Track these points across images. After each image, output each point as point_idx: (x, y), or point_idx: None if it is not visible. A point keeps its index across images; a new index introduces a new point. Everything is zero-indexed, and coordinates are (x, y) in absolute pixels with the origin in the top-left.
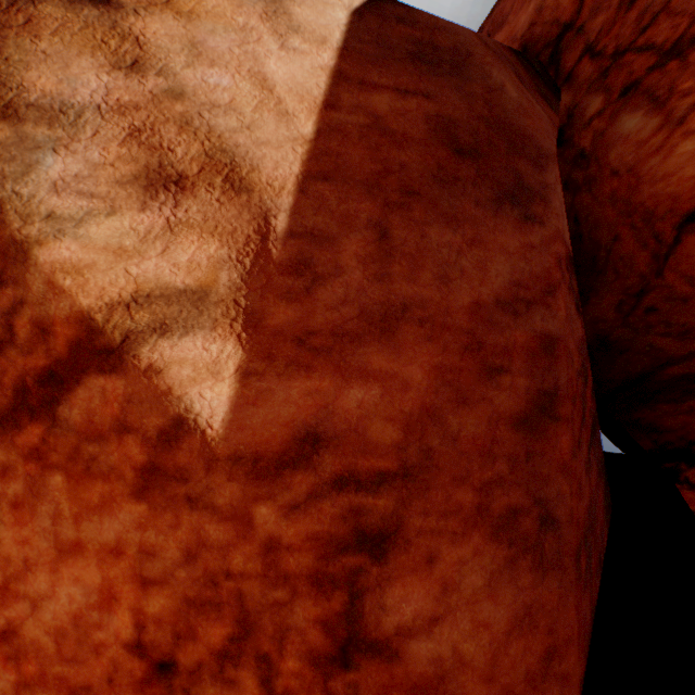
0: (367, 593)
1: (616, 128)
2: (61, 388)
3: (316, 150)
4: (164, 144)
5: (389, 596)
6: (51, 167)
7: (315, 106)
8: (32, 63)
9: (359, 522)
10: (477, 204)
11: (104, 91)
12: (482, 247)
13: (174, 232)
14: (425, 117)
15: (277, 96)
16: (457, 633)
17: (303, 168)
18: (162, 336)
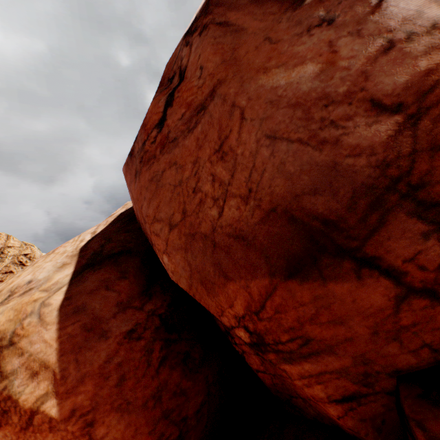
0: (92, 433)
1: None
2: (32, 419)
3: (59, 349)
4: (32, 366)
5: (97, 432)
6: (16, 383)
7: (57, 339)
8: (7, 365)
9: (87, 421)
10: (95, 341)
11: (19, 362)
12: (98, 351)
13: (39, 383)
14: (80, 326)
15: (49, 342)
16: (113, 433)
17: (58, 355)
18: (43, 404)
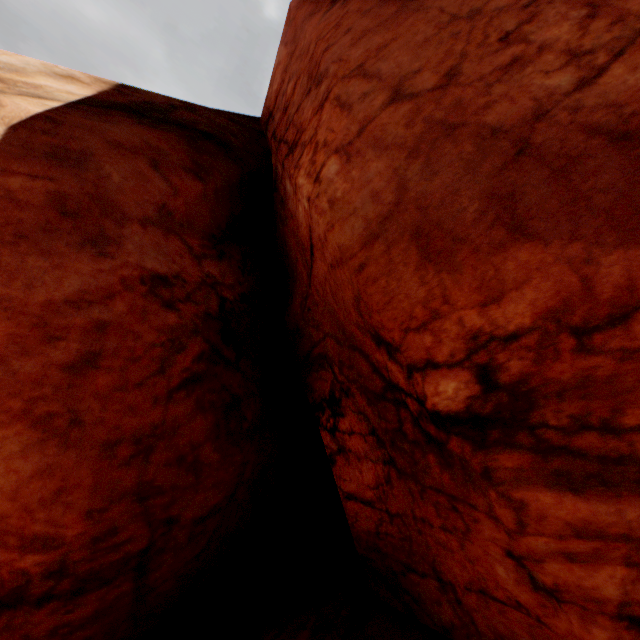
0: None
1: (287, 188)
2: None
3: None
4: None
5: None
6: None
7: None
8: None
9: None
10: (68, 245)
11: None
12: (64, 269)
13: None
14: (47, 192)
15: None
16: None
17: None
18: None
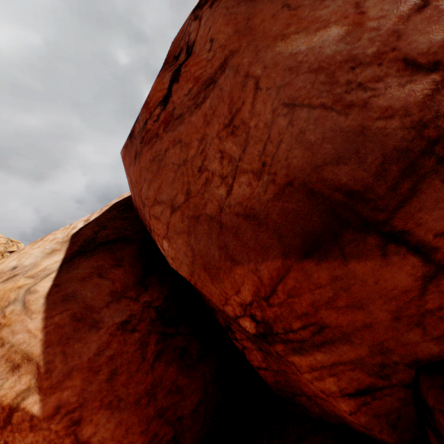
0: (78, 433)
1: None
2: (11, 417)
3: (45, 340)
4: (13, 359)
5: (83, 431)
6: None
7: (42, 329)
8: None
9: (73, 419)
10: (85, 332)
11: None
12: (88, 343)
13: (21, 377)
14: (69, 316)
15: (33, 332)
16: (102, 433)
17: (43, 347)
18: (24, 400)
